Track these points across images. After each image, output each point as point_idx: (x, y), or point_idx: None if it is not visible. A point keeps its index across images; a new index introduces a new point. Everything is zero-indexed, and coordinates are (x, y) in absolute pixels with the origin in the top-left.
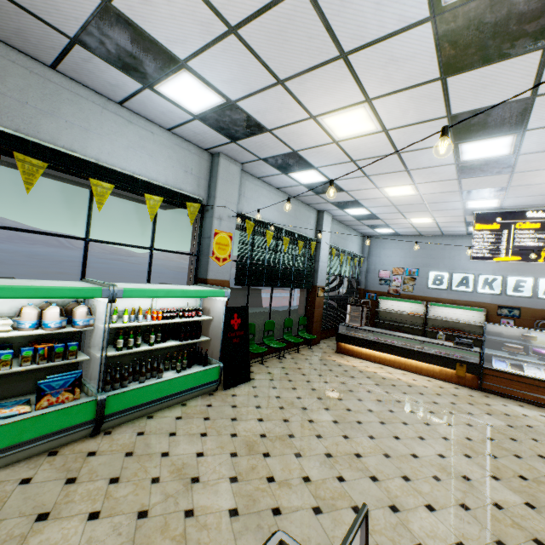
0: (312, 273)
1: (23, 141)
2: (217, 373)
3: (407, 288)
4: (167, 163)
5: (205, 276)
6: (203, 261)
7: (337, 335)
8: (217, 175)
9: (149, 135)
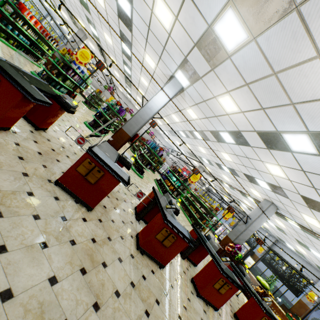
0: None
1: None
2: None
3: None
4: None
5: None
6: None
7: None
8: None
9: None
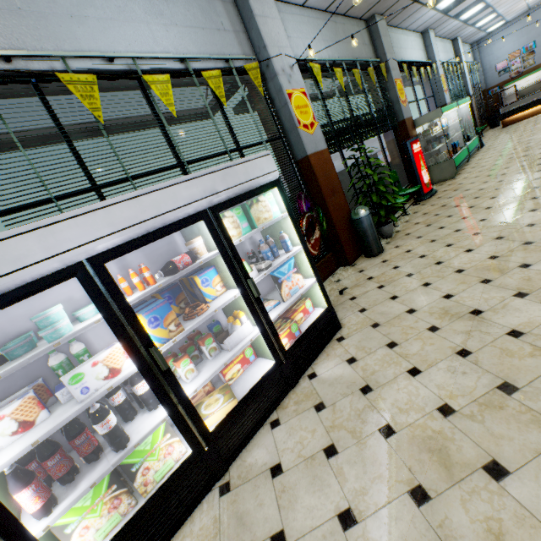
0: (463, 89)
1: (406, 63)
2: (477, 140)
3: (527, 64)
4: (417, 50)
5: (444, 103)
6: (439, 97)
7: (500, 116)
8: (431, 44)
9: (411, 39)
